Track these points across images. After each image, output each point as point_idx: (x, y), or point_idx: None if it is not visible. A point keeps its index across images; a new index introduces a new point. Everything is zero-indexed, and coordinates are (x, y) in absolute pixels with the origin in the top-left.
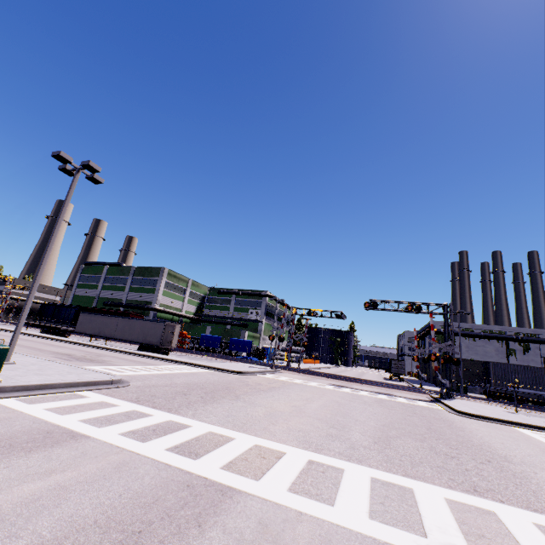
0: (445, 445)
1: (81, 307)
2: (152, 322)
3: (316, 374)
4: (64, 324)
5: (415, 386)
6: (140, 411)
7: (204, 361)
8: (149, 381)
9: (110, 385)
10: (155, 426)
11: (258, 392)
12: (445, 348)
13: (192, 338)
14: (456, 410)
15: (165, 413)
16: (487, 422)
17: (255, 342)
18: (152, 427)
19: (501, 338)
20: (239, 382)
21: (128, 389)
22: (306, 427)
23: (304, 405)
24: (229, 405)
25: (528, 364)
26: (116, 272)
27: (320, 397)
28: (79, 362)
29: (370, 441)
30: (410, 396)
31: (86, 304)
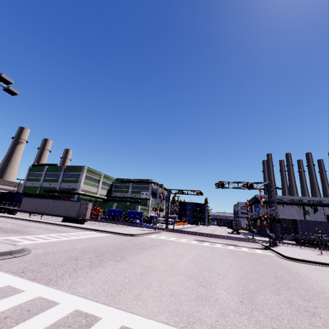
0: (298, 297)
1: (28, 194)
2: (72, 201)
3: (185, 232)
4: (16, 206)
5: (249, 237)
6: (12, 287)
7: (109, 227)
8: (52, 247)
9: (7, 255)
10: (13, 309)
11: (141, 251)
12: (270, 212)
13: (103, 211)
14: (284, 255)
15: (40, 286)
16: (309, 265)
17: (145, 213)
18: (7, 311)
19: (299, 204)
20: (129, 243)
21: (23, 258)
22: (177, 289)
23: (176, 262)
24: (112, 268)
25: (317, 219)
26: (52, 170)
27: (188, 252)
28: (3, 233)
29: (236, 301)
30: (248, 245)
31: (32, 191)
